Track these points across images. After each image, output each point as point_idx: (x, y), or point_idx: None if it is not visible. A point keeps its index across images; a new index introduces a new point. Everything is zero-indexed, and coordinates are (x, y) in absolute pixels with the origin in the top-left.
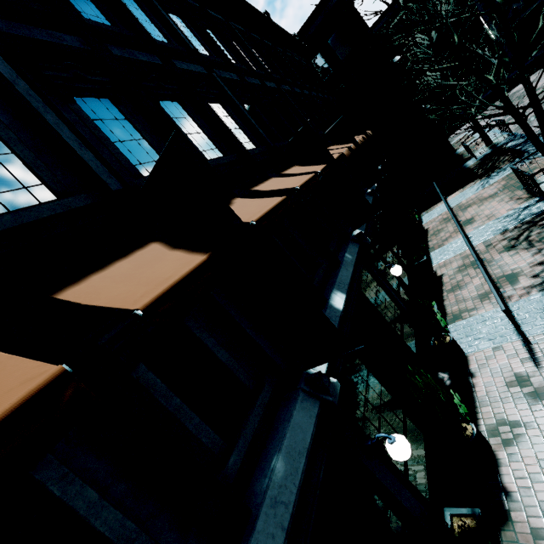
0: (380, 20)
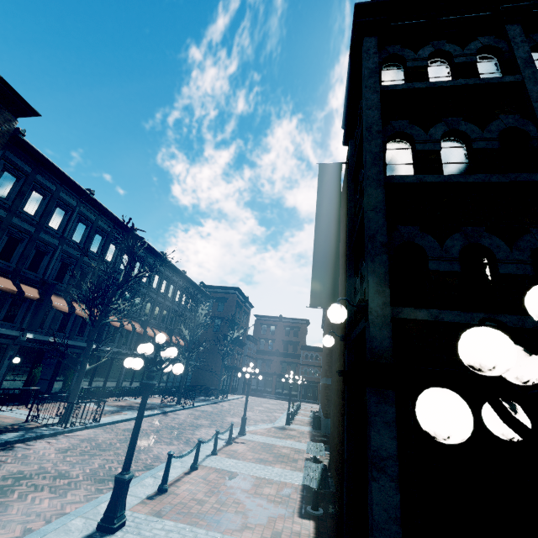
0: (270, 317)
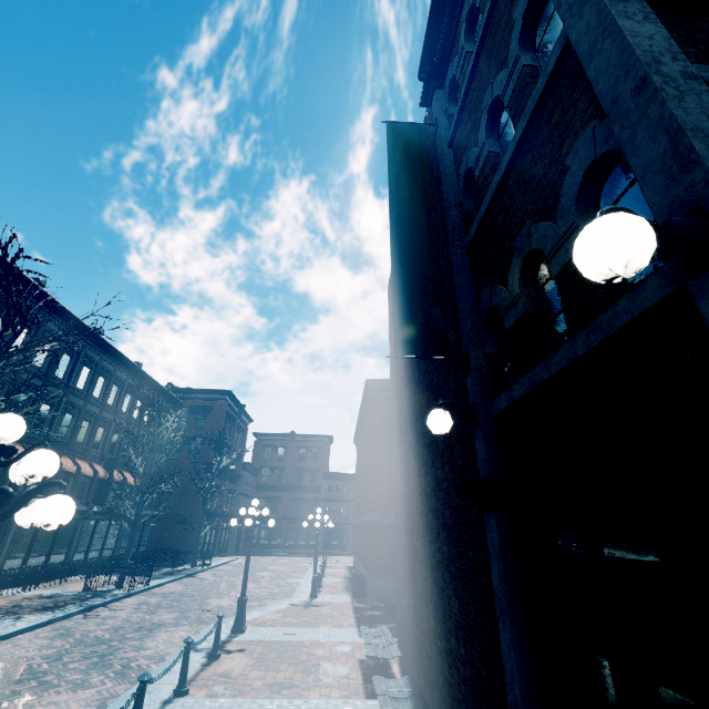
0: (277, 435)
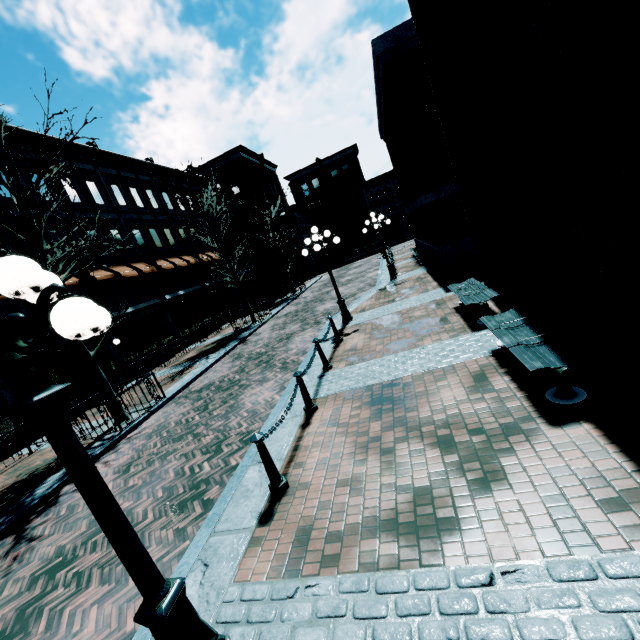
0: (305, 170)
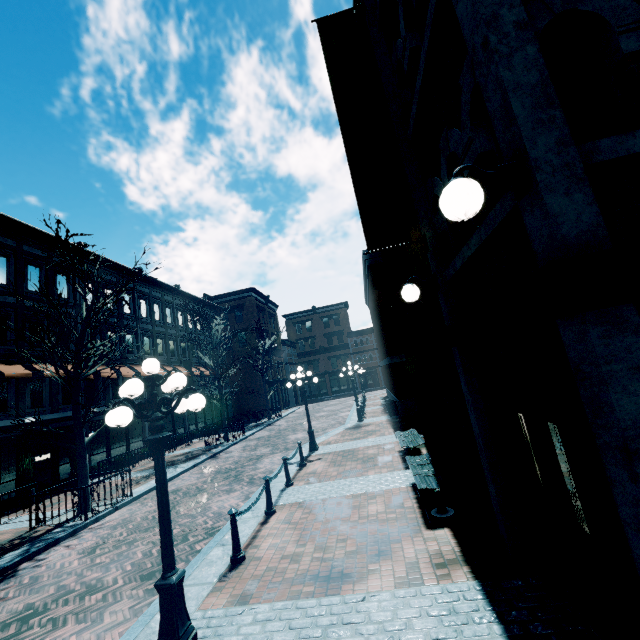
0: (301, 313)
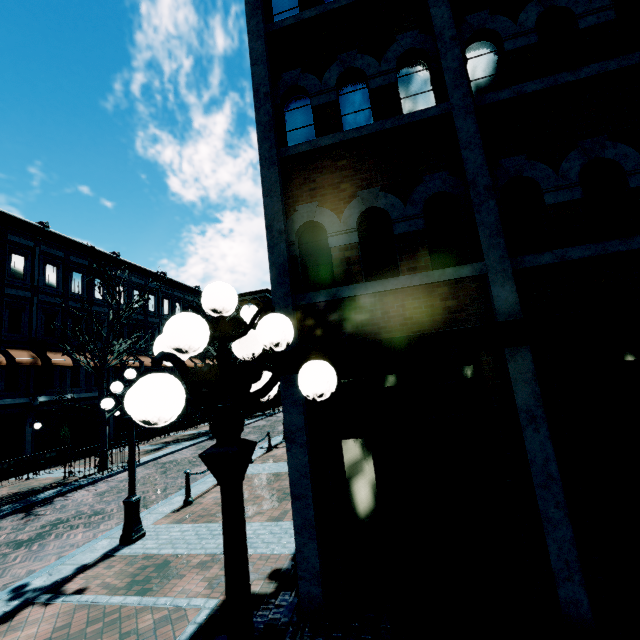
0: None
